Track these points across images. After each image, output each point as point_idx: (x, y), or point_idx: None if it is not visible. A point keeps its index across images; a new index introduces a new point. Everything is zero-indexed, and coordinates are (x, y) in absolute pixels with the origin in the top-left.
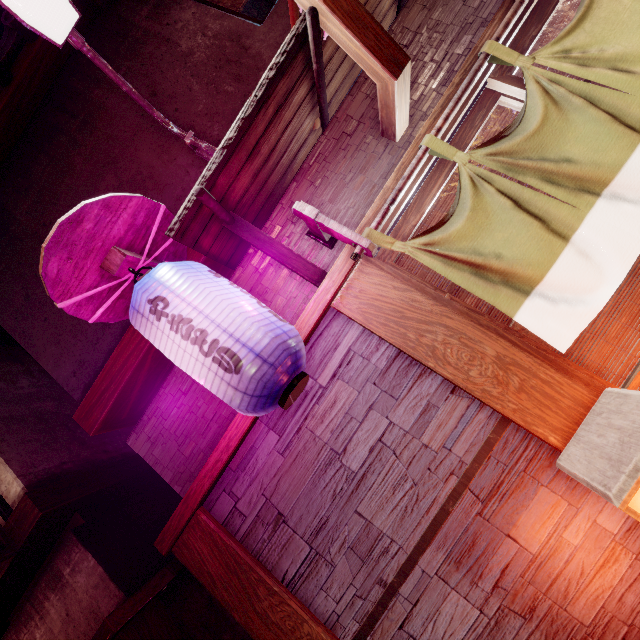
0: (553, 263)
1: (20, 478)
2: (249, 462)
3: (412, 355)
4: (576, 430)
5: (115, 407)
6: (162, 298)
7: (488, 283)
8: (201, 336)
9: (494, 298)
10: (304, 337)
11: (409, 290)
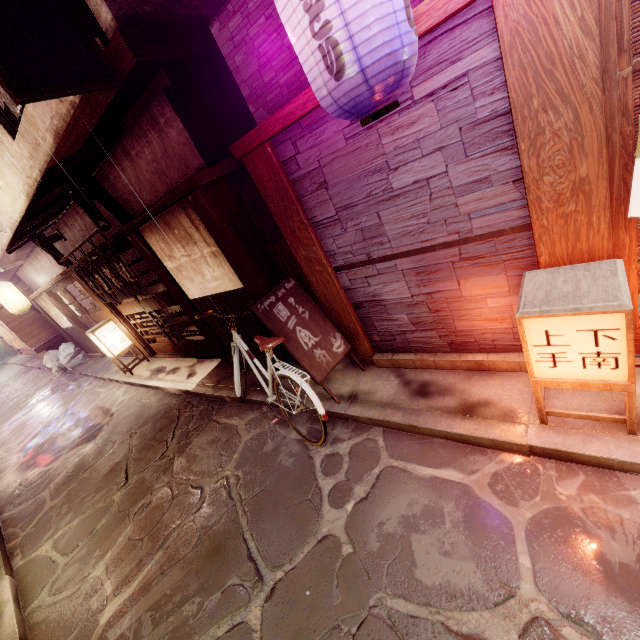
0: None
1: (106, 4)
2: (317, 129)
3: (516, 125)
4: (565, 264)
5: None
6: None
7: None
8: (316, 7)
9: None
10: (430, 26)
11: (592, 37)
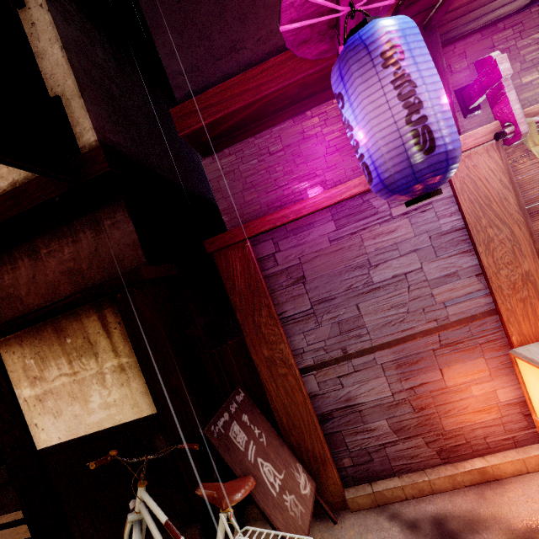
0: None
1: (95, 131)
2: (302, 232)
3: (473, 235)
4: (533, 342)
5: (208, 126)
6: (401, 49)
7: None
8: (418, 105)
9: None
10: None
11: (509, 189)
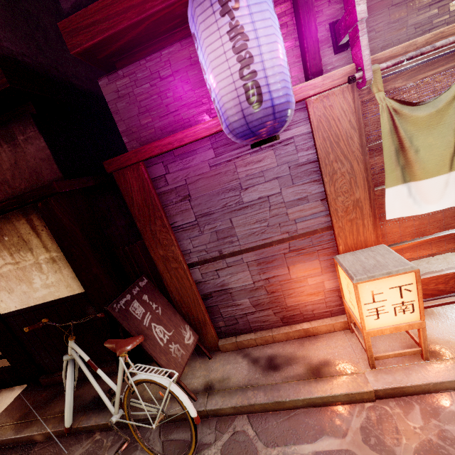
0: (432, 177)
1: None
2: (187, 157)
3: (322, 168)
4: (353, 250)
5: (99, 44)
6: None
7: (396, 162)
8: (248, 60)
9: (390, 172)
10: None
11: (355, 130)
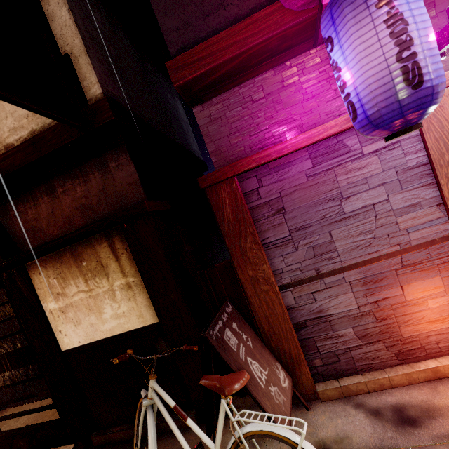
0: None
1: (100, 85)
2: (283, 169)
3: (436, 169)
4: None
5: (198, 77)
6: None
7: None
8: (409, 42)
9: None
10: None
11: None
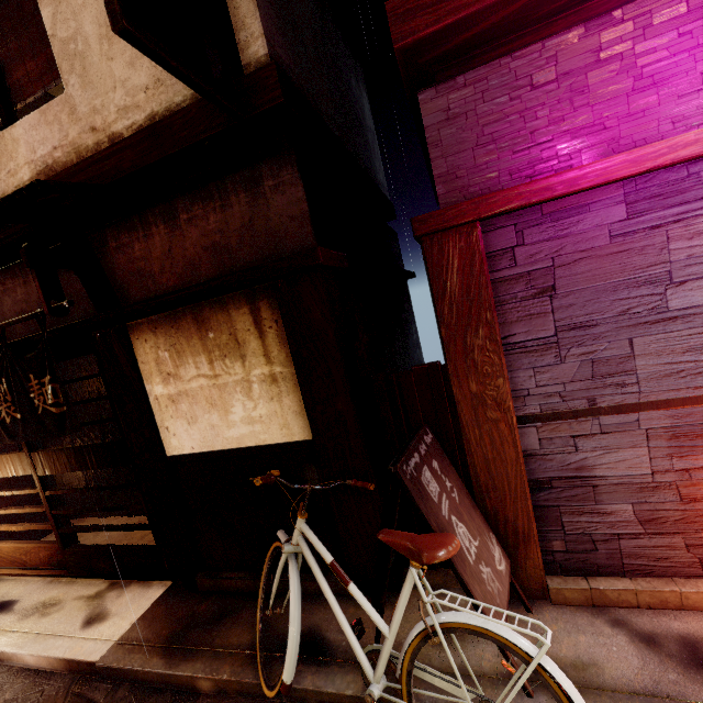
0: None
1: (266, 40)
2: (568, 218)
3: None
4: None
5: (439, 34)
6: None
7: None
8: None
9: None
10: None
11: None
